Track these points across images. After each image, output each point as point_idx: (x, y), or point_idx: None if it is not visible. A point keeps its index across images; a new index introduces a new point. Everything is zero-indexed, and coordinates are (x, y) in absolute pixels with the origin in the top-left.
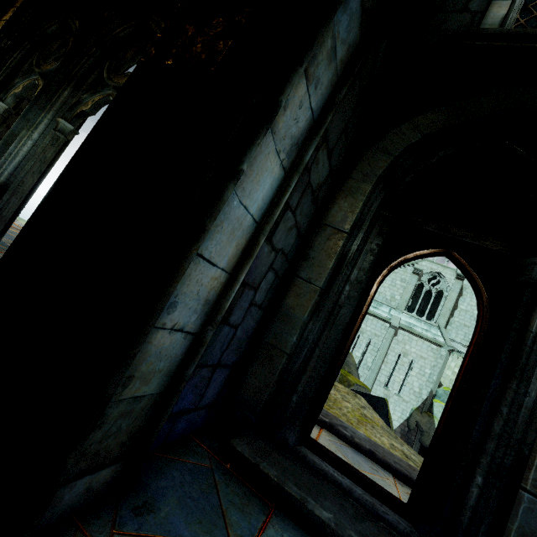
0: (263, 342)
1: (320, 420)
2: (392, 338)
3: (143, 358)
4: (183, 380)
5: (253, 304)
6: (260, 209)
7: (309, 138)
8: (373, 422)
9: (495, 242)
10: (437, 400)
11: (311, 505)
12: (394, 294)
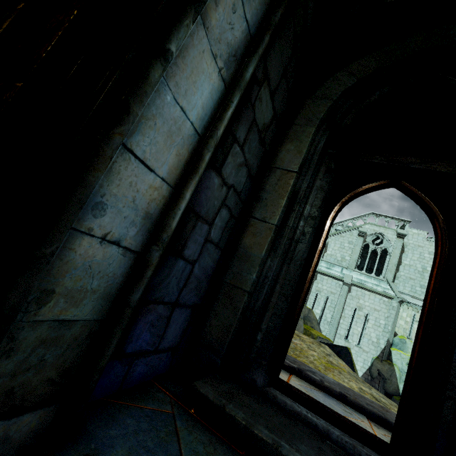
0: (223, 283)
1: (288, 366)
2: (346, 294)
3: (66, 269)
4: (127, 307)
5: (209, 240)
6: (201, 119)
7: (247, 55)
8: (340, 368)
9: (443, 164)
10: (394, 348)
11: (285, 450)
12: (344, 256)
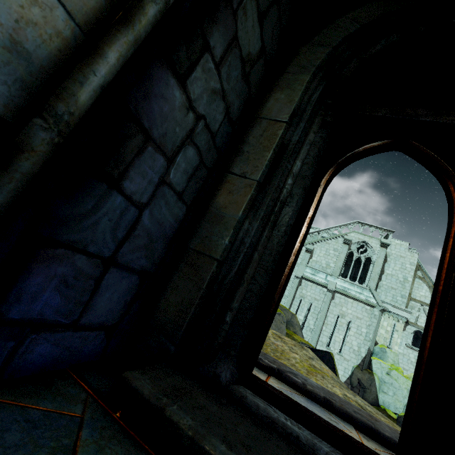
0: (187, 250)
1: (266, 367)
2: (330, 301)
3: None
4: None
5: (167, 183)
6: None
7: None
8: (323, 372)
9: None
10: (375, 357)
11: None
12: (329, 262)
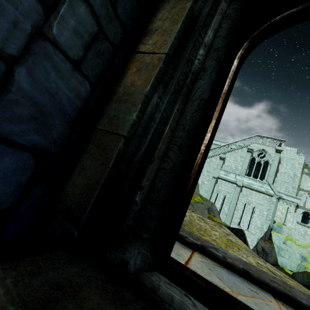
0: (95, 131)
1: (191, 243)
2: (239, 193)
3: None
4: None
5: (49, 39)
6: None
7: None
8: (238, 245)
9: None
10: (274, 232)
11: None
12: (237, 166)
